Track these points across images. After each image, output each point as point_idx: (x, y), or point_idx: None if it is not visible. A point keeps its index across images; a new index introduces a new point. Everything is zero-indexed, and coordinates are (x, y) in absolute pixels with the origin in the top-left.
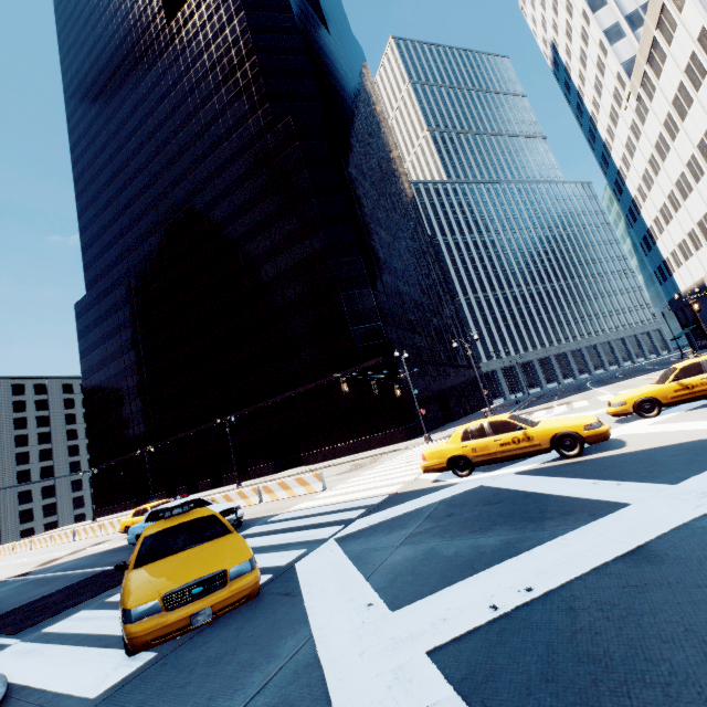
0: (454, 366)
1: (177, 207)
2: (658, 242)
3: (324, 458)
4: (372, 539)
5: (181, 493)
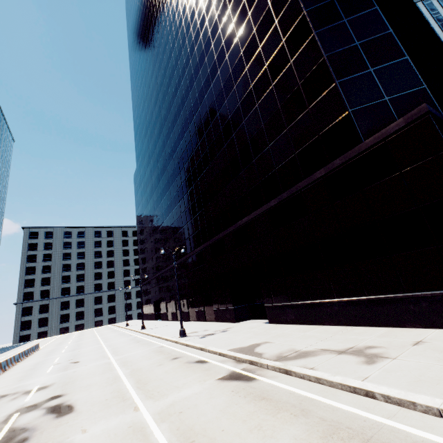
0: None
1: (165, 70)
2: None
3: (296, 319)
4: None
5: (173, 317)
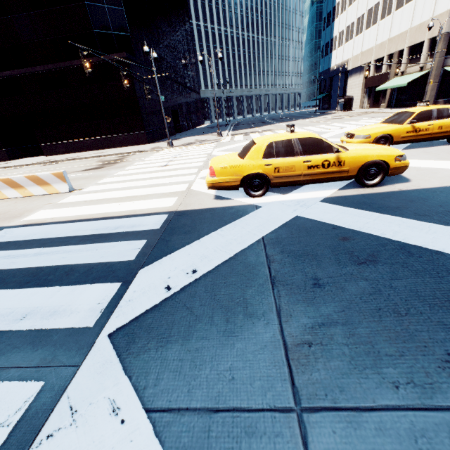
0: (184, 86)
1: None
2: (336, 20)
3: (66, 151)
4: (205, 356)
5: None
